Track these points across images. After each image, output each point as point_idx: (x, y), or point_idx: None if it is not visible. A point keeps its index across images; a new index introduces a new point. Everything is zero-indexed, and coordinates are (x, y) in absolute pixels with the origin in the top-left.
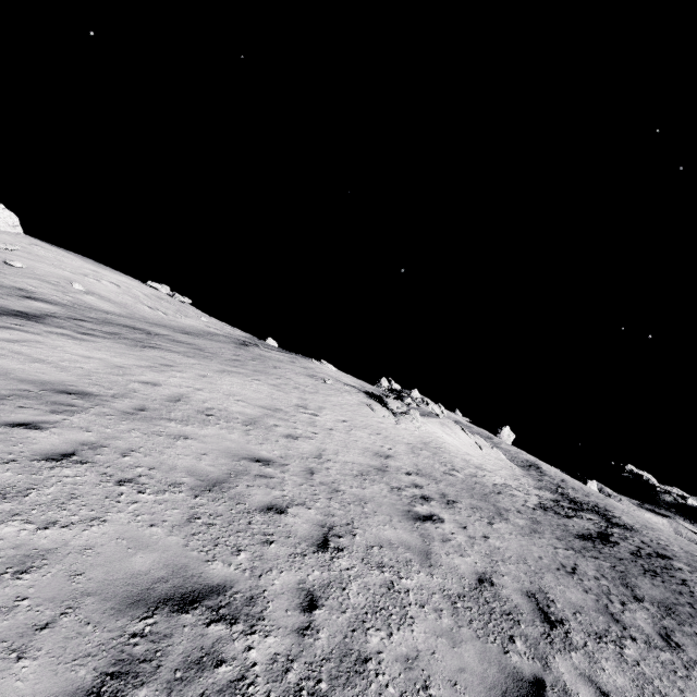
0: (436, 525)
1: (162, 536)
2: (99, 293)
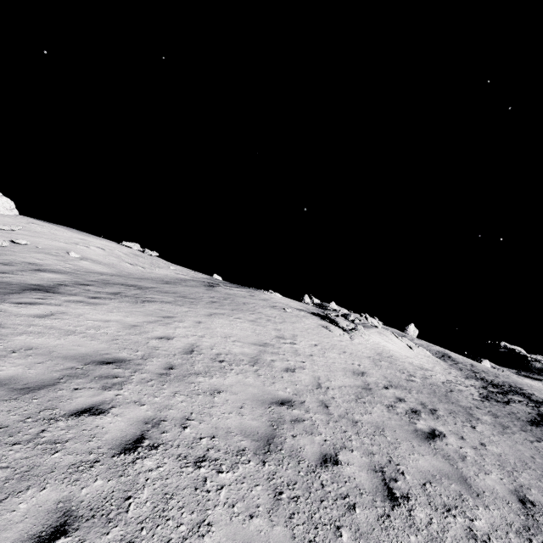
0: (444, 441)
1: (267, 529)
2: (91, 258)
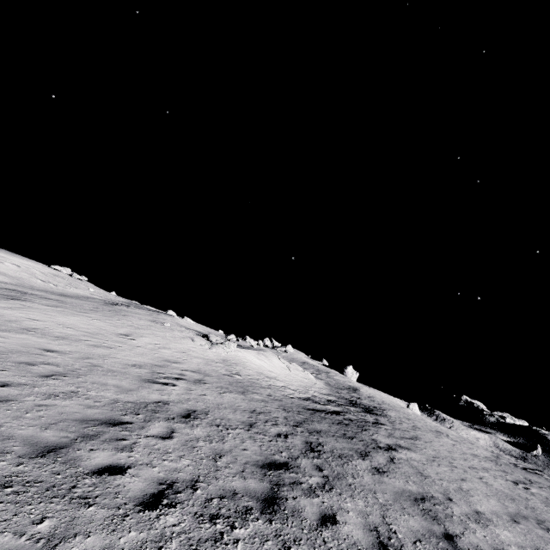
0: (164, 386)
1: None
2: None
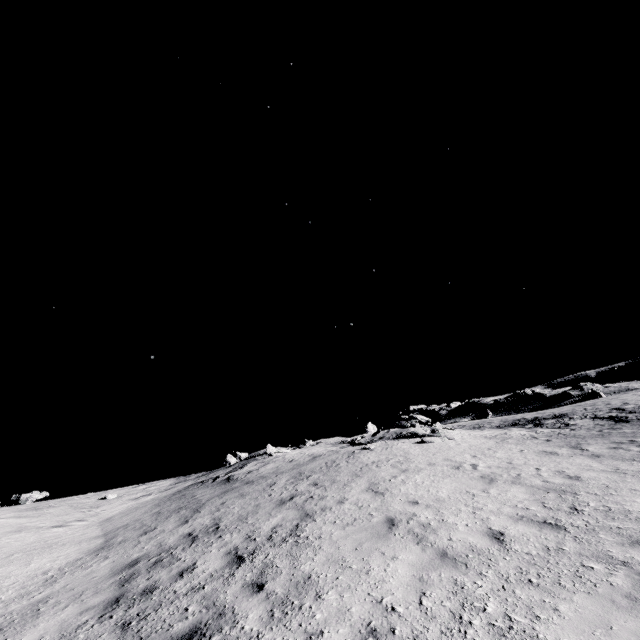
0: None
1: None
2: None
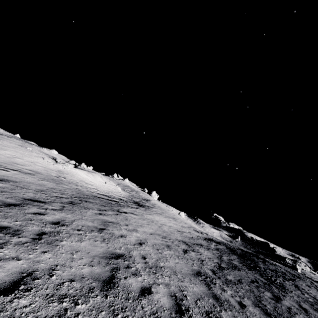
0: None
1: None
2: None
